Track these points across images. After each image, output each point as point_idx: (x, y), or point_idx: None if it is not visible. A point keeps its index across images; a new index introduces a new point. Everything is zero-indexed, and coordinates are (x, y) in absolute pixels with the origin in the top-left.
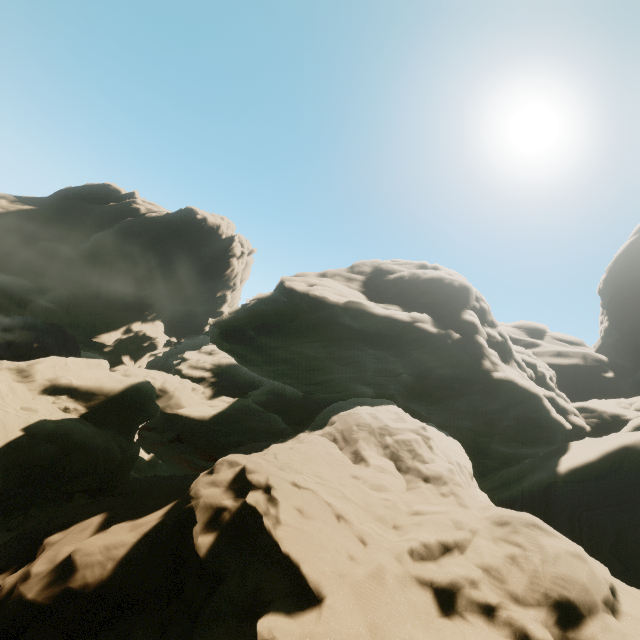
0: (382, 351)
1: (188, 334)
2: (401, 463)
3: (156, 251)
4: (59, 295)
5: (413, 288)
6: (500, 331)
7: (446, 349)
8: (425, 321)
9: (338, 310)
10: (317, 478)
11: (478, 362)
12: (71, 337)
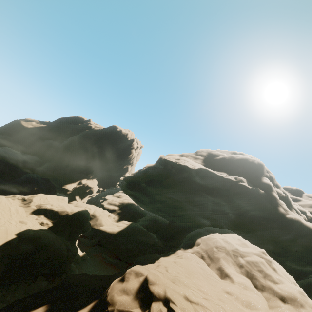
0: (217, 198)
1: (108, 186)
2: (256, 281)
3: (97, 145)
4: (50, 164)
5: (232, 163)
6: (283, 190)
7: (256, 199)
8: (243, 182)
9: (193, 173)
10: (200, 292)
11: (275, 208)
12: (53, 185)
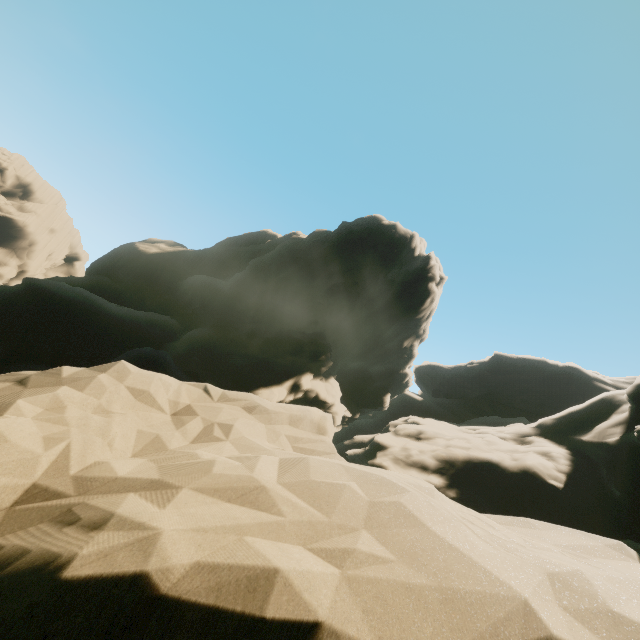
0: None
1: (361, 407)
2: None
3: (332, 267)
4: (203, 331)
5: None
6: None
7: None
8: None
9: None
10: None
11: None
12: None
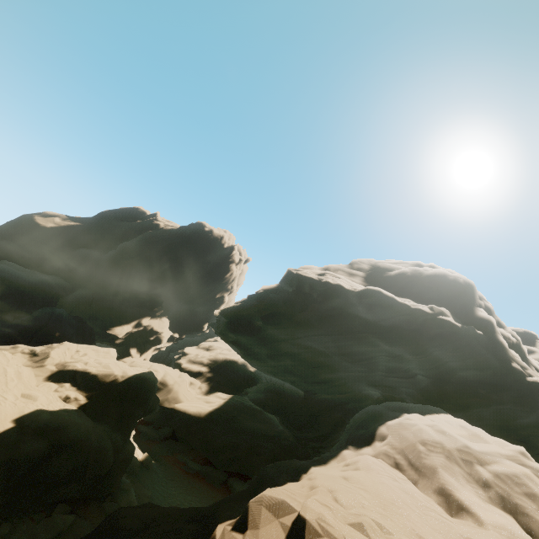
0: (398, 347)
1: (189, 331)
2: (527, 520)
3: (169, 256)
4: (86, 291)
5: (418, 283)
6: (511, 332)
7: (470, 347)
8: (445, 315)
9: (352, 300)
10: None
11: (505, 364)
12: (89, 329)
